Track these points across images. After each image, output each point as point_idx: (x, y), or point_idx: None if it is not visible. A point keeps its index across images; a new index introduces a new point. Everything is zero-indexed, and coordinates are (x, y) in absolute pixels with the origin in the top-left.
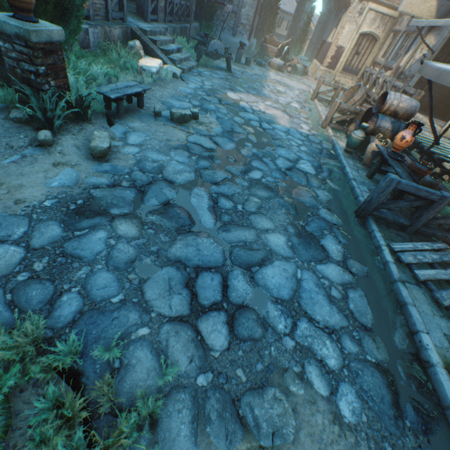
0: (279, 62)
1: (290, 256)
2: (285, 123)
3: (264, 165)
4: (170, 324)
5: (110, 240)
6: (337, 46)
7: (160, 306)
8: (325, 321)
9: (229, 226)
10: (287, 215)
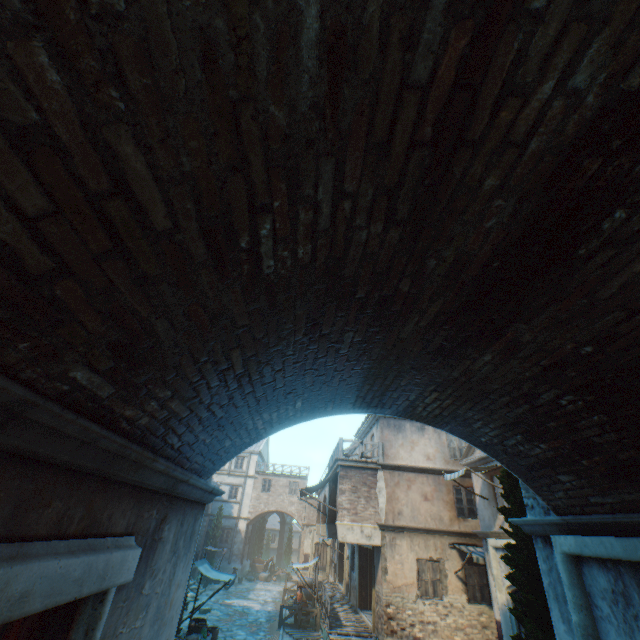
0: (265, 574)
1: (246, 634)
2: (259, 607)
3: (241, 620)
4: None
5: None
6: (304, 553)
7: None
8: None
9: (226, 631)
10: (248, 629)
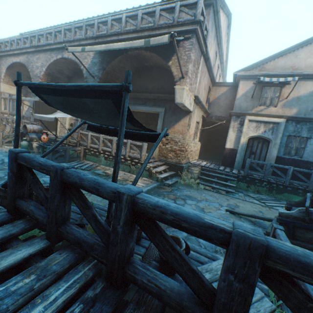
0: None
1: None
2: None
3: None
4: None
5: None
6: None
7: None
8: None
9: None
10: None
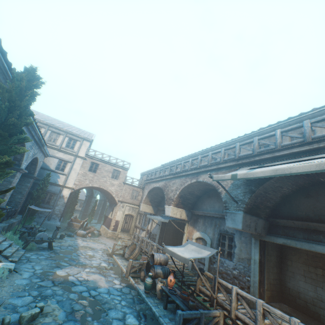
0: (83, 232)
1: None
2: (104, 283)
3: None
4: None
5: None
6: (115, 220)
7: None
8: None
9: None
10: None
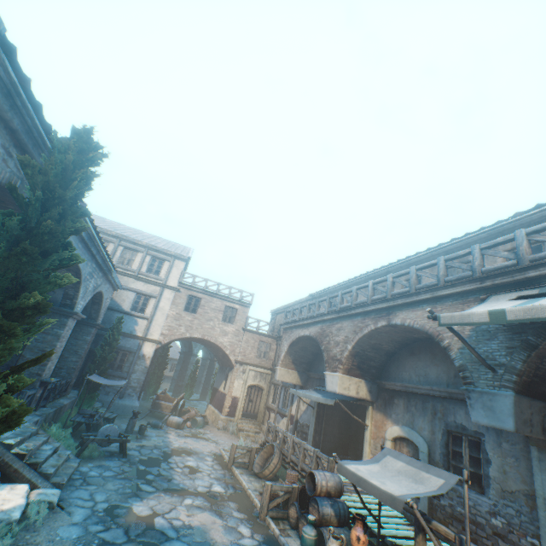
0: (178, 419)
1: None
2: (222, 534)
3: None
4: None
5: None
6: (232, 396)
7: None
8: None
9: None
10: None
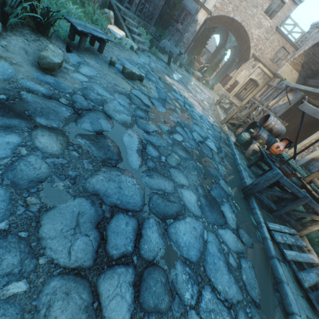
0: (199, 74)
1: (199, 215)
2: (200, 111)
3: (184, 132)
4: (61, 279)
5: (21, 148)
6: (235, 80)
7: (56, 249)
8: (225, 292)
9: (152, 172)
10: (198, 177)
